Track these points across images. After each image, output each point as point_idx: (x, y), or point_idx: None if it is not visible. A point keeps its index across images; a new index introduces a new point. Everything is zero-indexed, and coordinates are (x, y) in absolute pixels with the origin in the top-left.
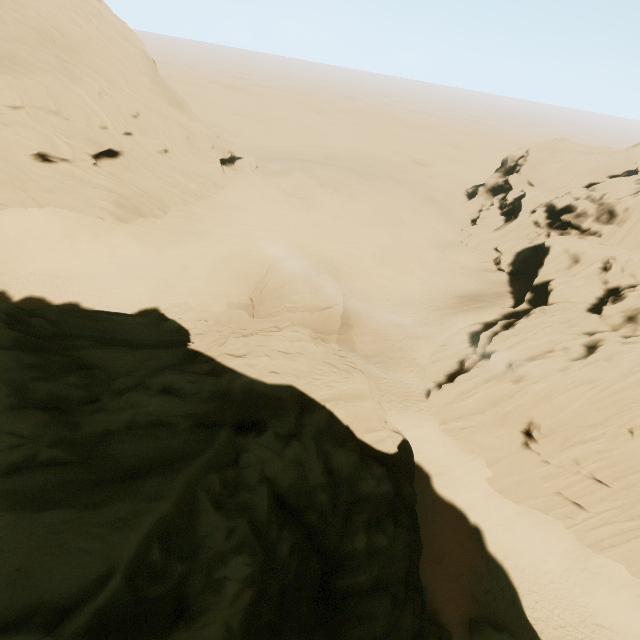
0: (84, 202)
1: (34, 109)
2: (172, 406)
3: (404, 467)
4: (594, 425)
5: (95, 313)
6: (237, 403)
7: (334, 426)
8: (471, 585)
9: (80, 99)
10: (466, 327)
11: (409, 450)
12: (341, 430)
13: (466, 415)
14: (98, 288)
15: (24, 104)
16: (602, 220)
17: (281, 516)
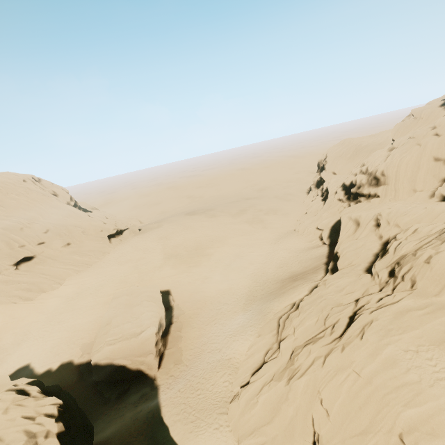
0: (3, 296)
1: None
2: None
3: None
4: (363, 432)
5: None
6: None
7: None
8: None
9: (5, 236)
10: (280, 311)
11: None
12: None
13: (256, 428)
14: None
15: None
16: (373, 184)
17: None
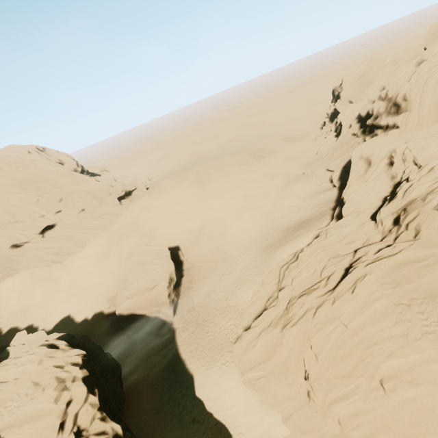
0: (38, 261)
1: (5, 225)
2: None
3: None
4: (347, 375)
5: None
6: None
7: None
8: None
9: (25, 209)
10: (283, 260)
11: None
12: None
13: (256, 364)
14: (44, 311)
15: None
16: (393, 113)
17: None
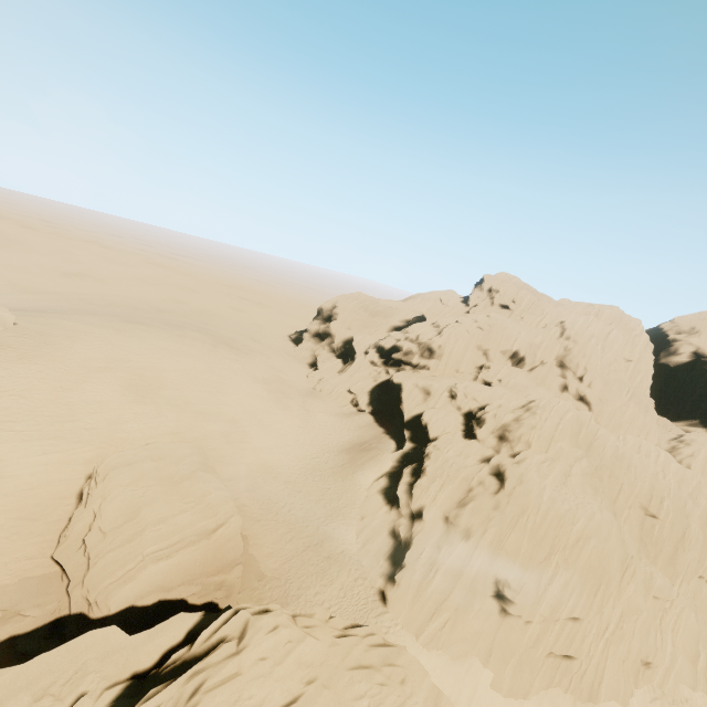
0: None
1: None
2: None
3: None
4: (547, 557)
5: None
6: None
7: None
8: None
9: None
10: (373, 485)
11: None
12: None
13: (438, 606)
14: None
15: None
16: (425, 356)
17: None
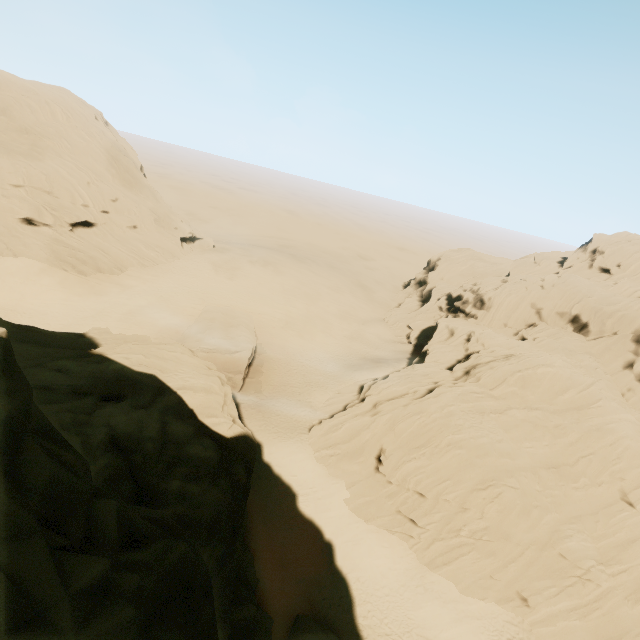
0: (53, 256)
1: (32, 188)
2: (58, 378)
3: (242, 454)
4: (419, 447)
5: (29, 327)
6: (108, 381)
7: (180, 407)
8: (311, 591)
9: (71, 185)
10: (361, 381)
11: (253, 445)
12: (185, 410)
13: (335, 444)
14: (45, 323)
15: (25, 184)
16: (477, 306)
17: (110, 447)
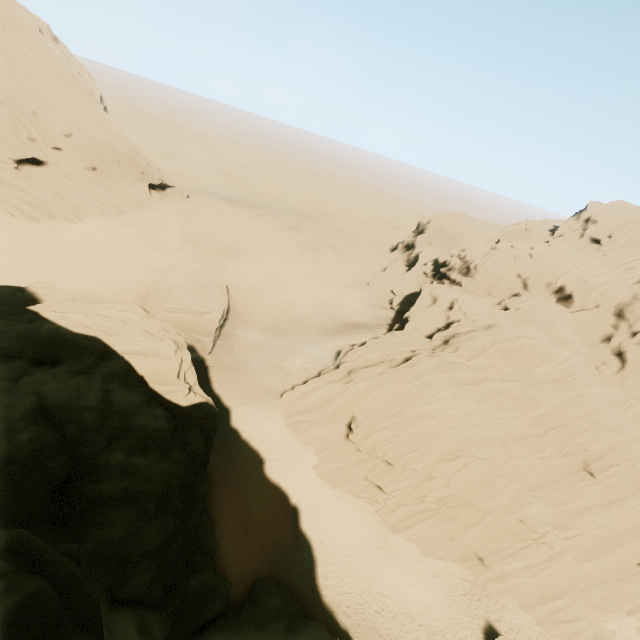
0: None
1: None
2: None
3: (200, 424)
4: (391, 416)
5: None
6: (41, 343)
7: (128, 373)
8: (274, 554)
9: (12, 113)
10: (339, 346)
11: (213, 414)
12: (133, 377)
13: (306, 411)
14: None
15: None
16: (463, 273)
17: (38, 419)
